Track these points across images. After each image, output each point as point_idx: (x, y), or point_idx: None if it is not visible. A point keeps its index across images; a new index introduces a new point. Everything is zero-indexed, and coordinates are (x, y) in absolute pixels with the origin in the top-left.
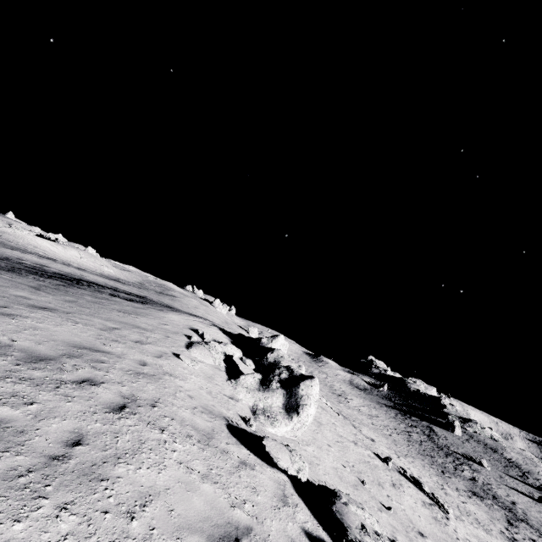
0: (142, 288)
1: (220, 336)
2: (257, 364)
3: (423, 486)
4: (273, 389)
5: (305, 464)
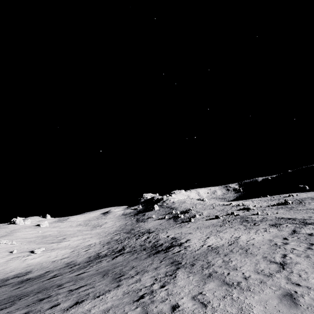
0: None
1: None
2: None
3: (34, 250)
4: None
5: None
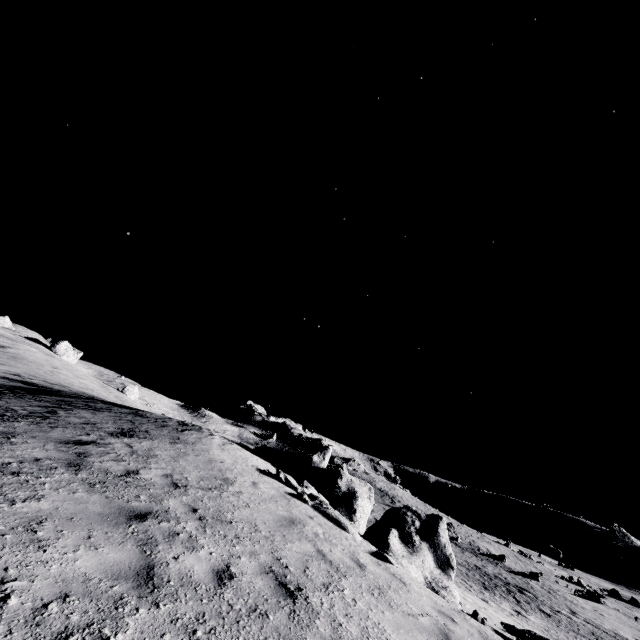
0: None
1: (265, 464)
2: (331, 498)
3: None
4: (418, 545)
5: None
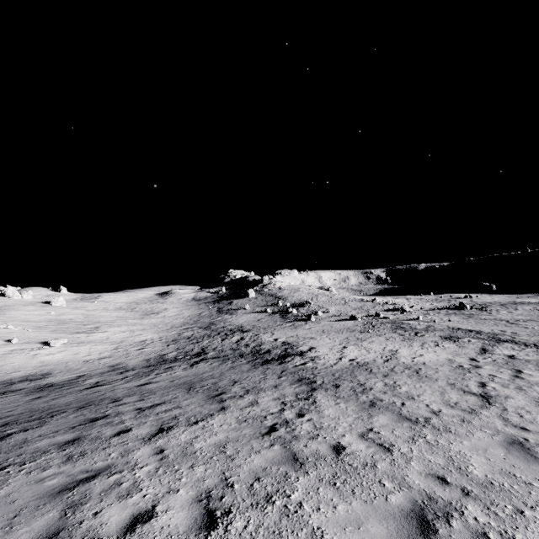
0: None
1: None
2: None
3: (49, 342)
4: None
5: None
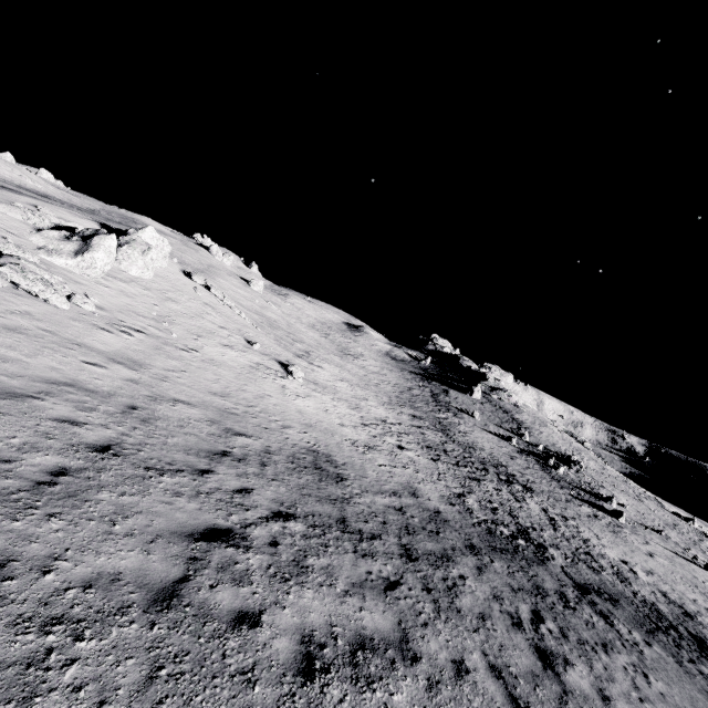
0: (85, 212)
1: (86, 225)
2: None
3: (289, 367)
4: (72, 241)
5: (26, 255)
